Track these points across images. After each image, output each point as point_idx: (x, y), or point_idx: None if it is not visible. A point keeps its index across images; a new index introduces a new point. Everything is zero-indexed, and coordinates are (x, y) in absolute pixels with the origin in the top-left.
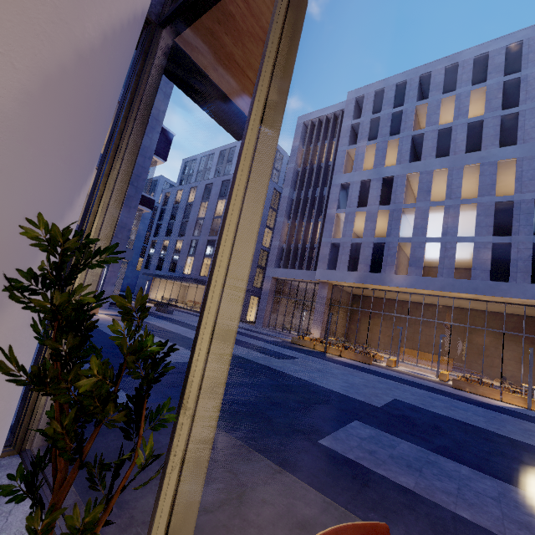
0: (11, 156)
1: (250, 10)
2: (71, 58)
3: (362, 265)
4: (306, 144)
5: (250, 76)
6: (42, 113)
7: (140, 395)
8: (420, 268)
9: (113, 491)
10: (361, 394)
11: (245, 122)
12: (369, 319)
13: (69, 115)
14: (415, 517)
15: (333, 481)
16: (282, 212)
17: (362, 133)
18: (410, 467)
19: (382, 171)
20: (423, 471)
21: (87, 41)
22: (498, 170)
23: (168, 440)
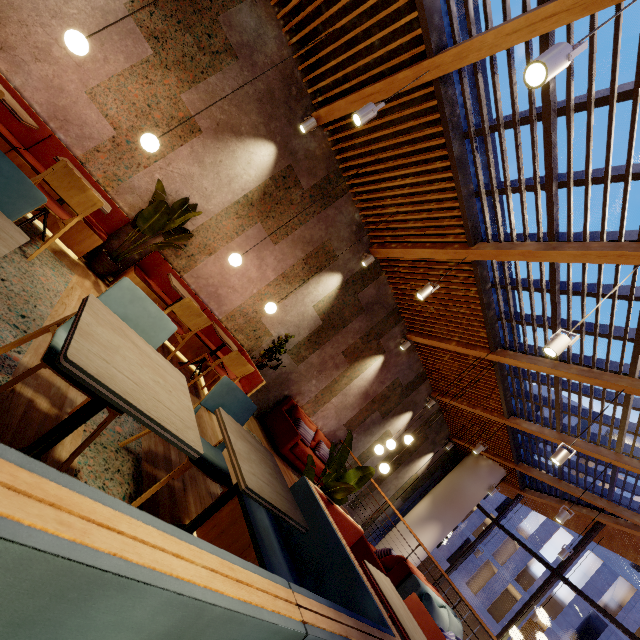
0: None
1: None
2: None
3: (445, 547)
4: None
5: None
6: None
7: None
8: (489, 600)
9: None
10: None
11: None
12: None
13: None
14: None
15: None
16: None
17: None
18: None
19: None
20: None
21: None
22: (620, 581)
23: None
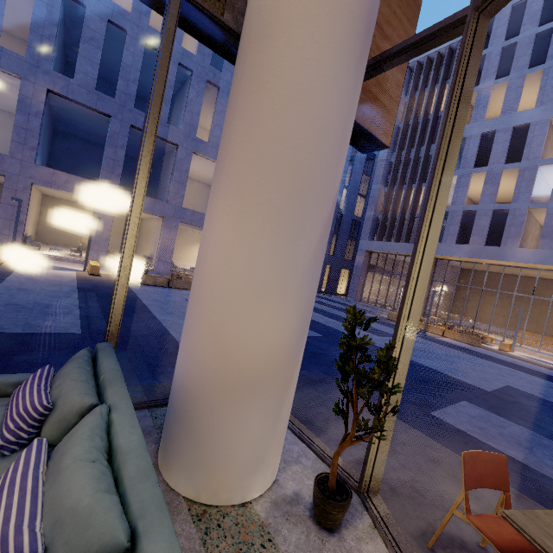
0: (314, 268)
1: (383, 33)
2: (331, 207)
3: (475, 237)
4: (410, 93)
5: (381, 99)
6: (322, 242)
7: (384, 380)
8: None
9: (311, 421)
10: (469, 377)
11: (374, 142)
12: (479, 297)
13: (327, 235)
14: (521, 479)
15: (448, 443)
16: (378, 179)
17: (488, 69)
18: (520, 445)
19: (513, 118)
20: (533, 450)
21: (335, 193)
22: None
23: (326, 397)
